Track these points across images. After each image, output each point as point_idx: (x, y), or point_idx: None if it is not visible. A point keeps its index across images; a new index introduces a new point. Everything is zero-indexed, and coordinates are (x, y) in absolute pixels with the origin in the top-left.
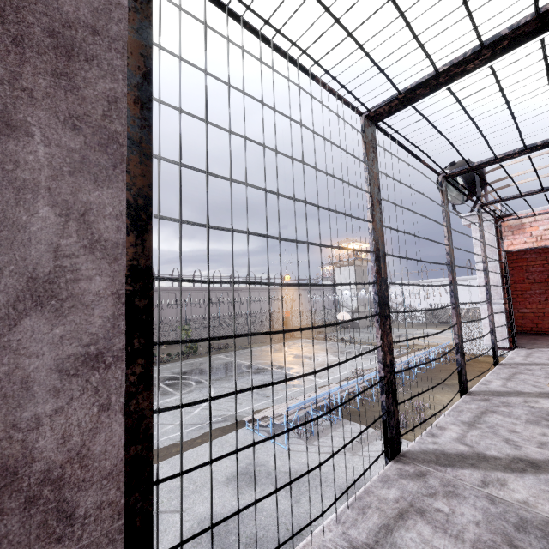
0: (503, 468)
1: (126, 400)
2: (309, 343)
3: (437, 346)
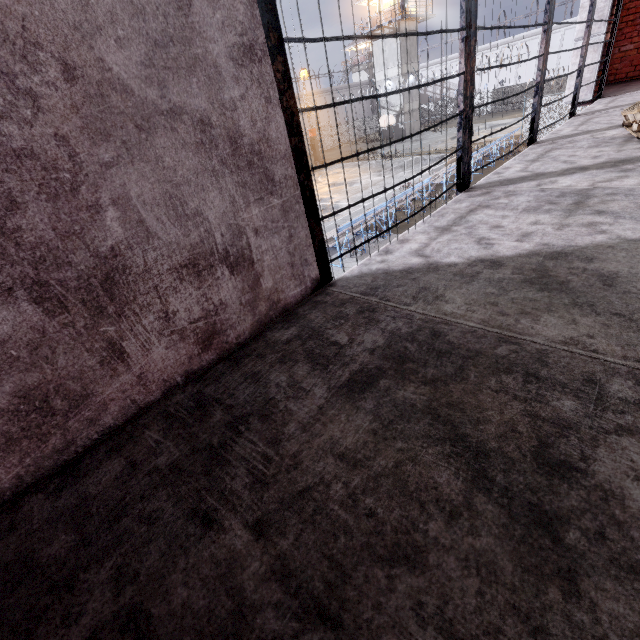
0: (556, 176)
1: (279, 96)
2: (345, 168)
3: (501, 138)
